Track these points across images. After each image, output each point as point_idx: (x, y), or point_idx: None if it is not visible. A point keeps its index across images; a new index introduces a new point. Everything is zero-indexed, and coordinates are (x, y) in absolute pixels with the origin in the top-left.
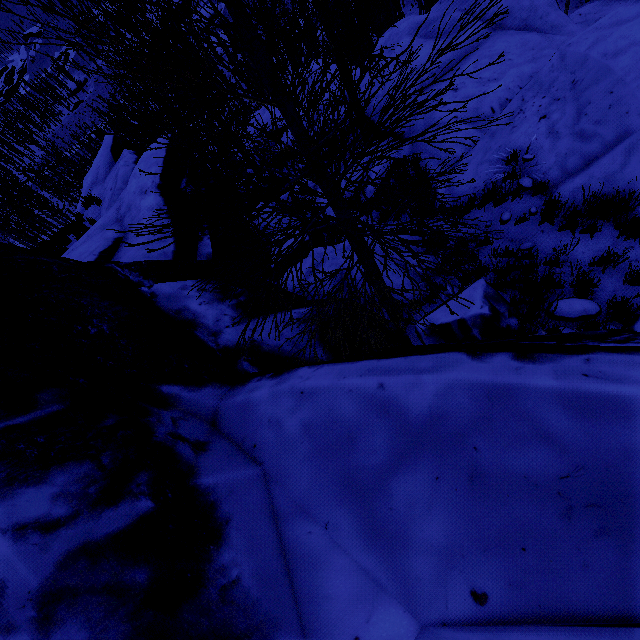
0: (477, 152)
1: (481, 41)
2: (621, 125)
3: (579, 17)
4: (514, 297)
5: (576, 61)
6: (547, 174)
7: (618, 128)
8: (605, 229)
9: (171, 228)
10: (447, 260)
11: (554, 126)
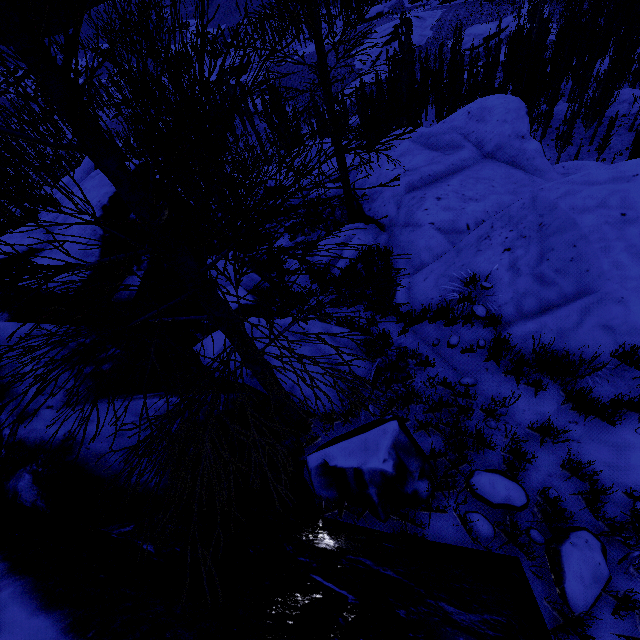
0: (442, 263)
1: (472, 163)
2: (580, 281)
3: (562, 169)
4: (432, 451)
5: (546, 206)
6: (502, 308)
7: (577, 283)
8: (551, 390)
9: (97, 254)
10: (381, 372)
11: (516, 261)
